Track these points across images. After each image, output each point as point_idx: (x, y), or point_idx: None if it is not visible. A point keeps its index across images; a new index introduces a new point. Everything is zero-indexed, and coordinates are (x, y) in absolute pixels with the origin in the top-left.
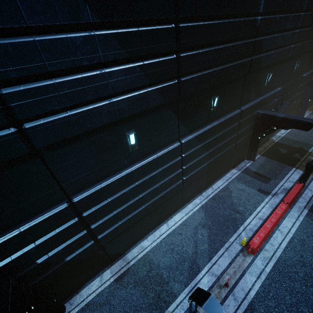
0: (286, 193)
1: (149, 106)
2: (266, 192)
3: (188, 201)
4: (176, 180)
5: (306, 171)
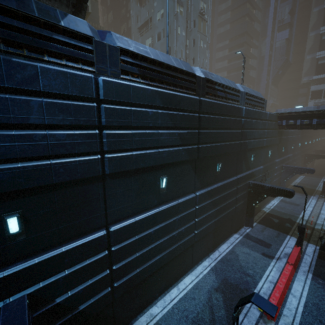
0: (288, 258)
1: (179, 160)
2: (270, 256)
3: (197, 263)
4: (190, 231)
5: (300, 234)
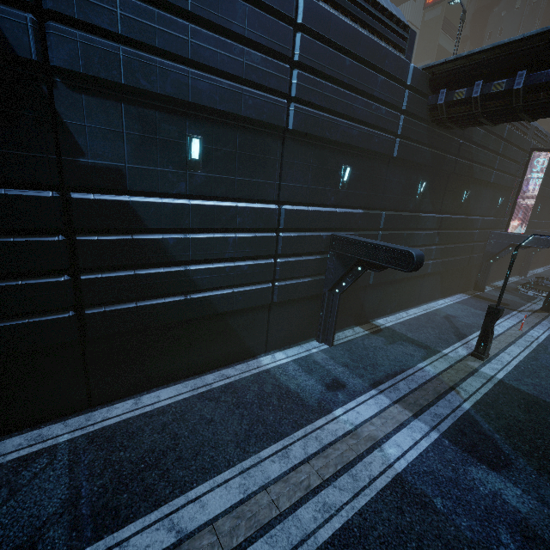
0: None
1: None
2: None
3: (538, 267)
4: None
5: None
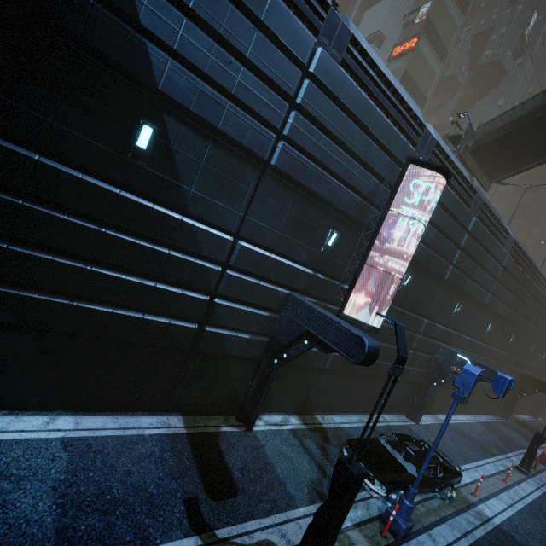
0: None
1: (504, 316)
2: None
3: (464, 413)
4: None
5: None
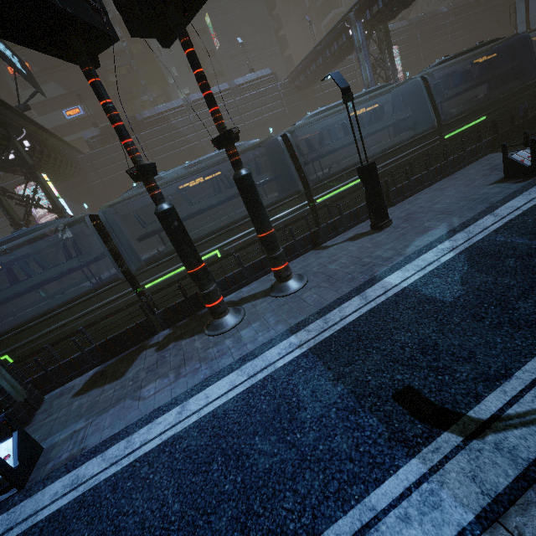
0: None
1: (469, 40)
2: None
3: None
4: None
5: None
